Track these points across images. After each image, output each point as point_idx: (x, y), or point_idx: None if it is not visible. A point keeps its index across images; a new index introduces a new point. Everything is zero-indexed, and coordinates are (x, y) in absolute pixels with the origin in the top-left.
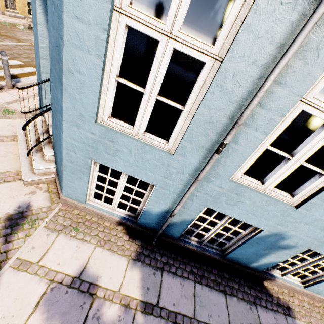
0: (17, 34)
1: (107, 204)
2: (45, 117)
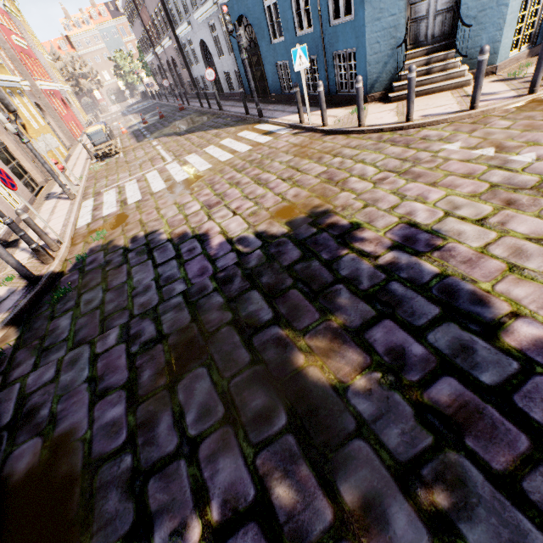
0: (129, 160)
1: (514, 50)
2: (412, 61)
